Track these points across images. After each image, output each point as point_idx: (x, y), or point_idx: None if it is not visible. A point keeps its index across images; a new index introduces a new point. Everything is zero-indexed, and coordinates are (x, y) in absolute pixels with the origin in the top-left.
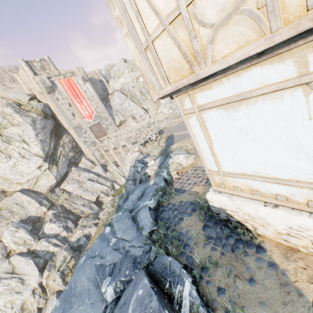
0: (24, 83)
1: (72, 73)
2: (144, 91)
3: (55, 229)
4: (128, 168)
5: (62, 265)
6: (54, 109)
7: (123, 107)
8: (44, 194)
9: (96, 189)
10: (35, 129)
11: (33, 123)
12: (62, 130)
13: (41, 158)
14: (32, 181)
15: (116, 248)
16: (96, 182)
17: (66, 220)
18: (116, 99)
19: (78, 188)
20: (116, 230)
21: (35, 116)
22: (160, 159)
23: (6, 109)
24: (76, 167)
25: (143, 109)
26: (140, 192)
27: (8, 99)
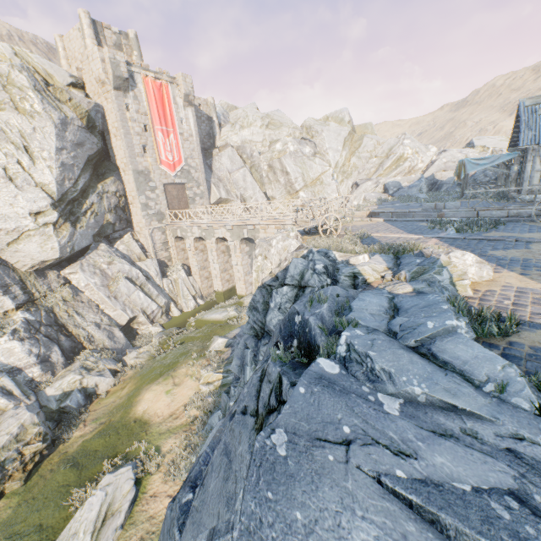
0: (67, 57)
1: (171, 78)
2: (277, 166)
3: (16, 355)
4: (274, 264)
5: (8, 447)
6: (111, 122)
7: (232, 178)
8: (21, 273)
9: (135, 302)
10: (61, 138)
11: (62, 126)
12: (111, 167)
13: (49, 198)
14: (4, 236)
15: (432, 429)
16: (140, 288)
17: (49, 344)
18: (224, 159)
19: (100, 287)
20: (392, 370)
21: (72, 116)
22: (383, 257)
23: (16, 74)
24: (108, 246)
25: (265, 195)
26: (381, 302)
27: (27, 61)
